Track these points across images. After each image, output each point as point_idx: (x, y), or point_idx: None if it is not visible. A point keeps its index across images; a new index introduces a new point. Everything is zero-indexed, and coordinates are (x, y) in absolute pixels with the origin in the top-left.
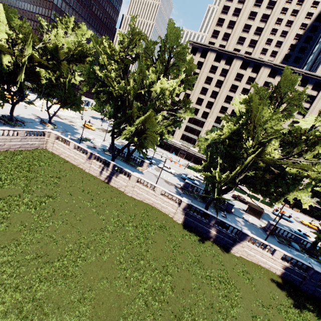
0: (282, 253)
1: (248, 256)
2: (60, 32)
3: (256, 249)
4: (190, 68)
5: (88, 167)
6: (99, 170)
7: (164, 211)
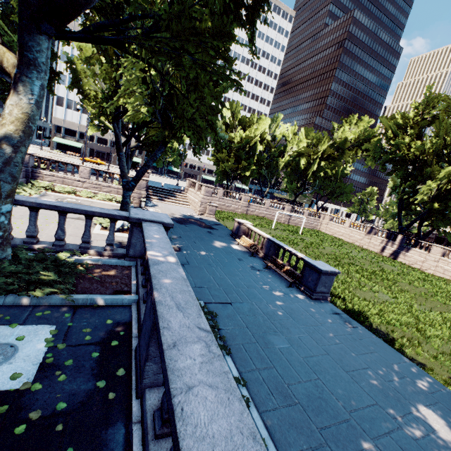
0: None
1: None
2: (347, 129)
3: None
4: None
5: (366, 243)
6: (381, 245)
7: None
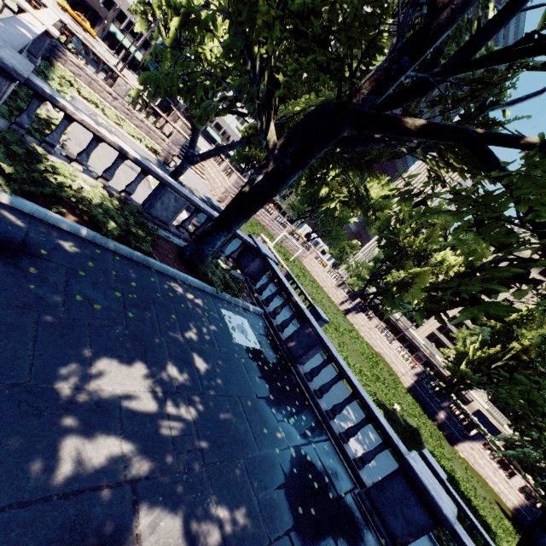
0: (524, 482)
1: (474, 464)
2: (374, 186)
3: (489, 460)
4: (482, 254)
5: (333, 293)
6: (342, 300)
7: (392, 367)
